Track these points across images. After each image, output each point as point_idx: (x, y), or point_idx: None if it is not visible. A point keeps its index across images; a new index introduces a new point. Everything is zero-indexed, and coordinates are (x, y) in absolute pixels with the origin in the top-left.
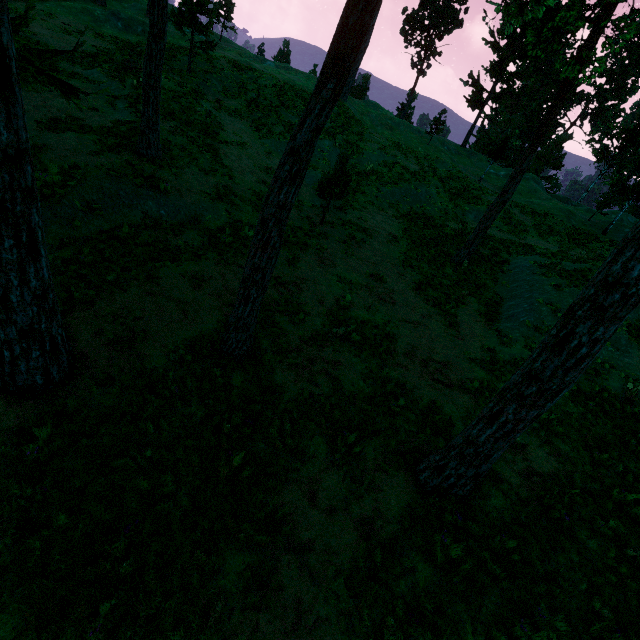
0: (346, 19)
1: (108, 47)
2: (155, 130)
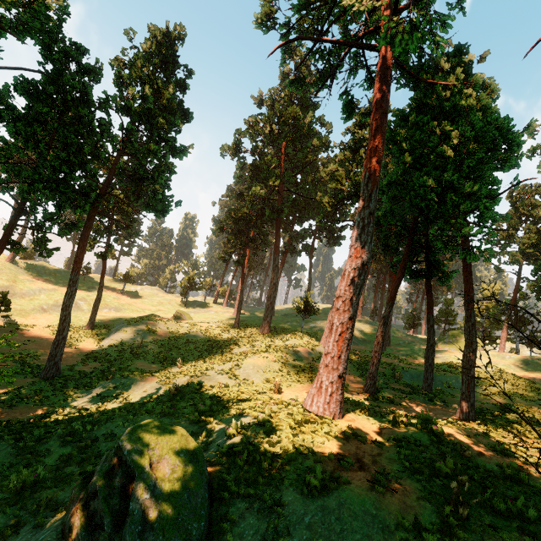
0: None
1: None
2: None
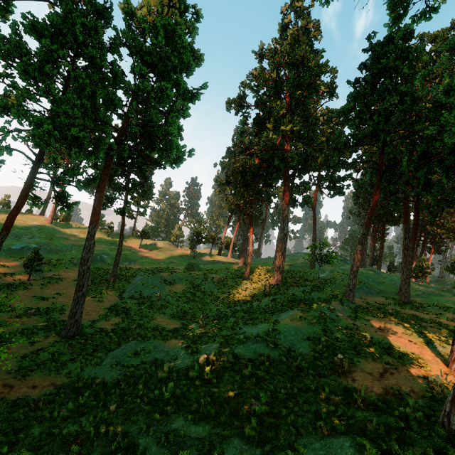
0: (7, 220)
1: None
2: None
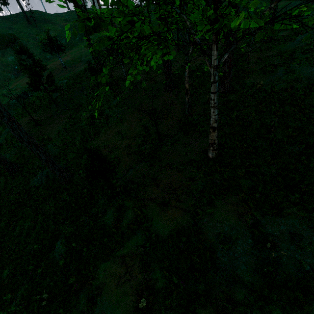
0: None
1: None
2: None
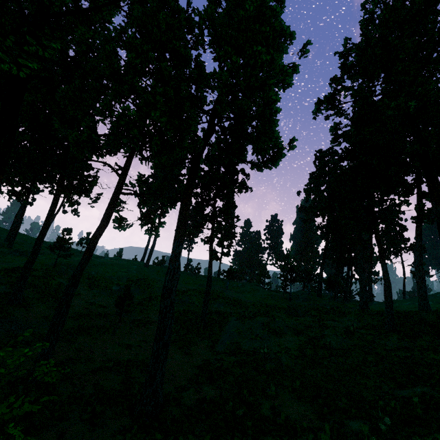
0: (90, 242)
1: (6, 264)
2: (22, 290)
